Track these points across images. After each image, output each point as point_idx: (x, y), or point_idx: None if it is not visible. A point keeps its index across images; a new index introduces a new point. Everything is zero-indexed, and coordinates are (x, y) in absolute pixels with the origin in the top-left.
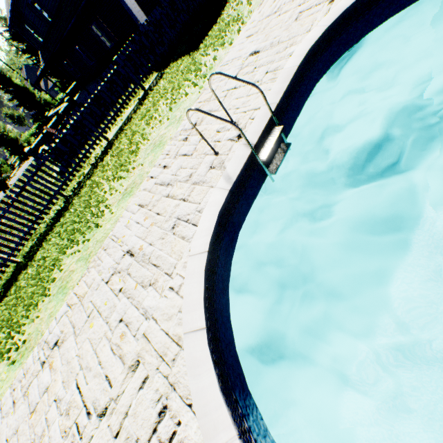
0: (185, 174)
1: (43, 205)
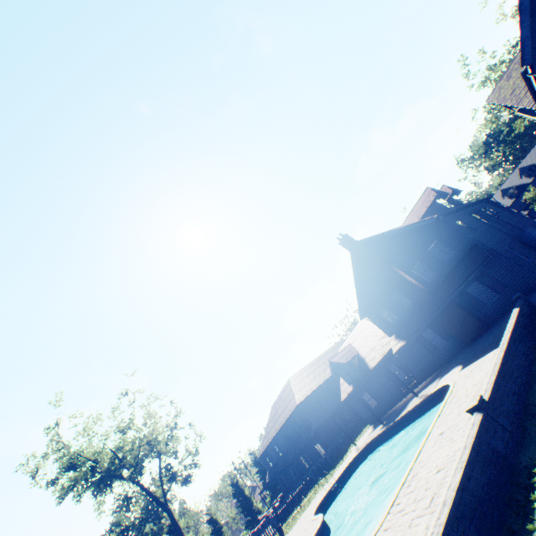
0: (319, 497)
1: (272, 531)
